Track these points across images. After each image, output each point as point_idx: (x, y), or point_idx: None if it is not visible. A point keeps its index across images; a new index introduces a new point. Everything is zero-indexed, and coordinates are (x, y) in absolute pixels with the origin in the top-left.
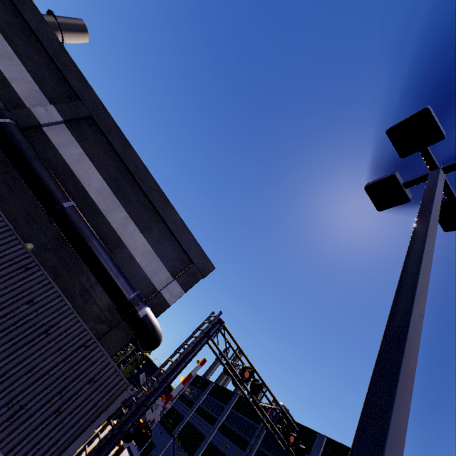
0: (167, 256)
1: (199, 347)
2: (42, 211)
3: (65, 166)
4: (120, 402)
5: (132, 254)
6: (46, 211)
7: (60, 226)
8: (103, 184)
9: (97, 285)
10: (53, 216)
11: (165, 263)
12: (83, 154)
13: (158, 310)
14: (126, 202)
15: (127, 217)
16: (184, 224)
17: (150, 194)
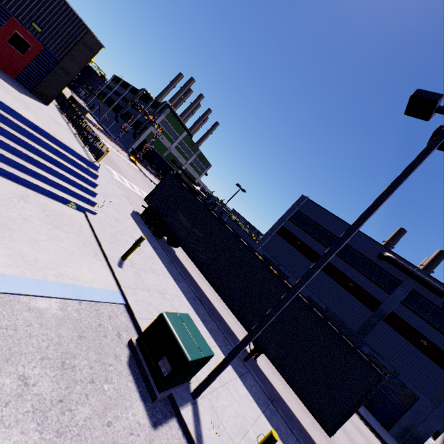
0: None
1: None
2: None
3: None
4: None
5: None
6: None
7: None
8: None
9: None
10: None
11: None
12: None
13: None
14: None
15: None
16: None
17: None
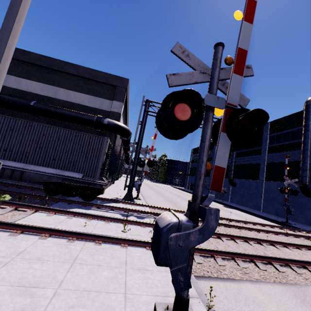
0: (100, 93)
1: (145, 118)
2: (32, 117)
3: (17, 91)
4: (105, 144)
5: (83, 105)
6: (30, 113)
7: (41, 115)
8: (39, 84)
9: (83, 127)
10: (34, 113)
11: (102, 97)
12: (16, 78)
13: (116, 119)
14: (57, 84)
15: (65, 91)
16: (93, 69)
17: (63, 69)
